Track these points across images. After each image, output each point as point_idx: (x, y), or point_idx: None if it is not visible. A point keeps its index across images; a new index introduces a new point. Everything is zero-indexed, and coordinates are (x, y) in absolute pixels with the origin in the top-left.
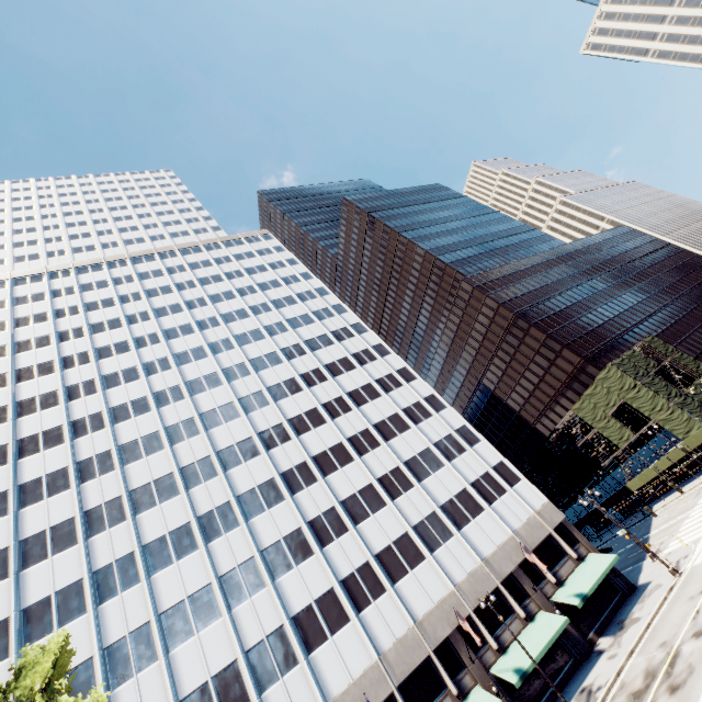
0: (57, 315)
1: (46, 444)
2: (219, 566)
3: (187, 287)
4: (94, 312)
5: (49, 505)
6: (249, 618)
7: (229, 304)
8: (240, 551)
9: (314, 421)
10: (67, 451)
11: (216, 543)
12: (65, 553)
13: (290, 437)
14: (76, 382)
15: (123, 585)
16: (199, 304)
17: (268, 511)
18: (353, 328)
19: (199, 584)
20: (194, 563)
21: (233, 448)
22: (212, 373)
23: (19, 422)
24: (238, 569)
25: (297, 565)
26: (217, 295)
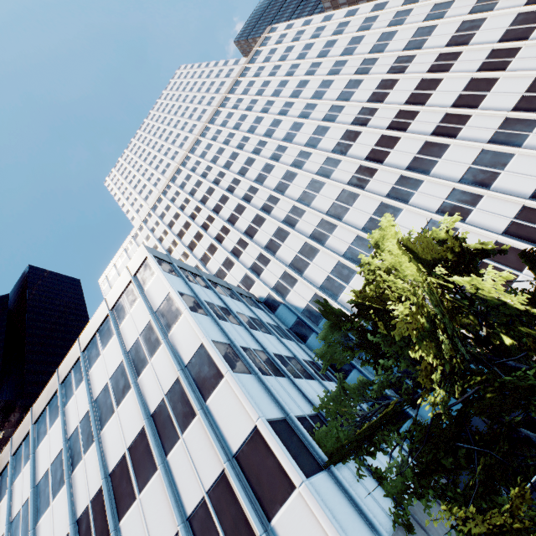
0: (204, 177)
1: (258, 226)
2: (429, 208)
3: (253, 106)
4: (218, 161)
5: (287, 245)
6: (485, 218)
7: (288, 88)
8: (438, 192)
9: (429, 88)
10: (271, 221)
11: (414, 200)
12: (317, 257)
13: (415, 112)
14: (243, 194)
15: (367, 251)
16: (269, 106)
17: (440, 160)
18: (405, 6)
19: (421, 224)
20: (407, 217)
21: (373, 150)
22: (316, 129)
23: (236, 227)
24: (447, 201)
25: (503, 170)
26: (275, 91)
